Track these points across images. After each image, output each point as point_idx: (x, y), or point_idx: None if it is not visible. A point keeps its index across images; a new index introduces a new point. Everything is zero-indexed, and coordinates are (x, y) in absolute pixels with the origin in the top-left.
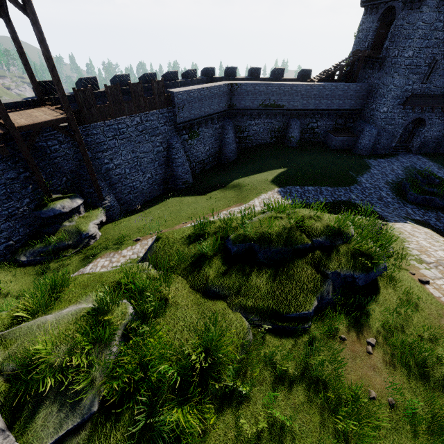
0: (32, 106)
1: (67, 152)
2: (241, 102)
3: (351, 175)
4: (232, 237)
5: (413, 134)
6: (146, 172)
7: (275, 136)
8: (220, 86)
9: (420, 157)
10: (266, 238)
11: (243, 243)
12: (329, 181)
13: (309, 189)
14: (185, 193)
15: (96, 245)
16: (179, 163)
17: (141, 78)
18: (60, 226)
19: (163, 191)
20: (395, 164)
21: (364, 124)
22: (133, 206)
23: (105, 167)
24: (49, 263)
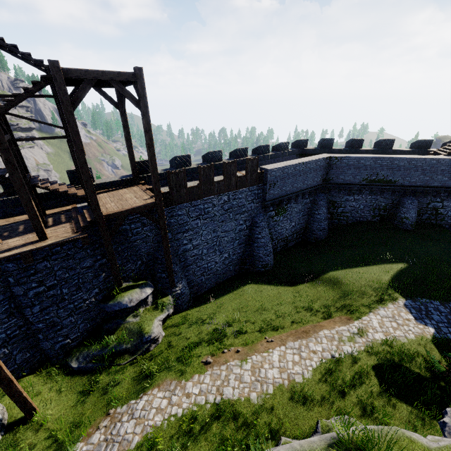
0: (127, 184)
1: (148, 235)
2: (340, 176)
3: None
4: None
5: None
6: (223, 252)
7: (379, 214)
8: (317, 160)
9: None
10: None
11: None
12: None
13: None
14: (264, 279)
15: (155, 353)
16: (261, 243)
17: (232, 153)
18: (122, 322)
19: (238, 272)
20: None
21: None
22: (203, 288)
23: (182, 248)
24: (100, 373)
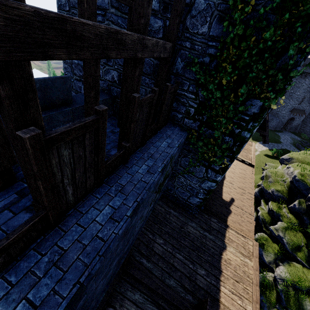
0: None
1: None
2: None
3: (277, 139)
4: None
5: (287, 123)
6: None
7: None
8: None
9: (291, 133)
10: None
11: None
12: (272, 140)
13: (269, 143)
14: None
15: None
16: None
17: None
18: None
19: None
20: (286, 136)
21: (273, 116)
22: None
23: None
24: None
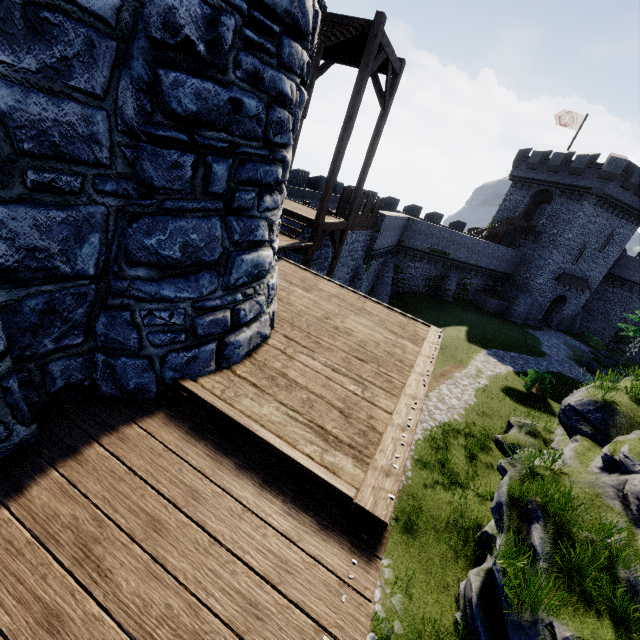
0: None
1: None
2: (411, 240)
3: (533, 345)
4: None
5: (551, 310)
6: None
7: (428, 285)
8: (403, 218)
9: (563, 334)
10: None
11: None
12: (521, 348)
13: (514, 356)
14: None
15: None
16: None
17: None
18: None
19: None
20: (553, 338)
21: (517, 291)
22: None
23: None
24: None
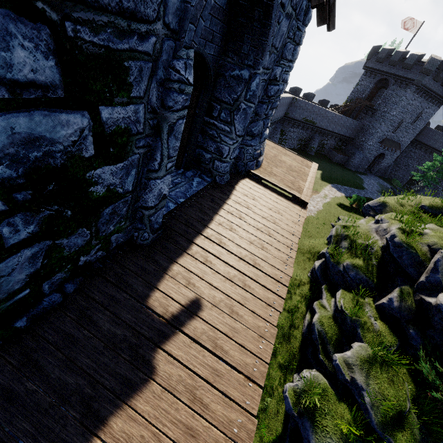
0: None
1: None
2: (293, 113)
3: (359, 183)
4: (426, 205)
5: (374, 162)
6: None
7: (300, 143)
8: (290, 98)
9: (378, 178)
10: (439, 207)
11: (434, 208)
12: (351, 184)
13: (346, 188)
14: None
15: None
16: None
17: None
18: None
19: None
20: (371, 180)
21: (355, 149)
22: None
23: None
24: None
